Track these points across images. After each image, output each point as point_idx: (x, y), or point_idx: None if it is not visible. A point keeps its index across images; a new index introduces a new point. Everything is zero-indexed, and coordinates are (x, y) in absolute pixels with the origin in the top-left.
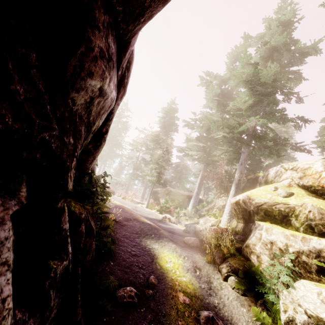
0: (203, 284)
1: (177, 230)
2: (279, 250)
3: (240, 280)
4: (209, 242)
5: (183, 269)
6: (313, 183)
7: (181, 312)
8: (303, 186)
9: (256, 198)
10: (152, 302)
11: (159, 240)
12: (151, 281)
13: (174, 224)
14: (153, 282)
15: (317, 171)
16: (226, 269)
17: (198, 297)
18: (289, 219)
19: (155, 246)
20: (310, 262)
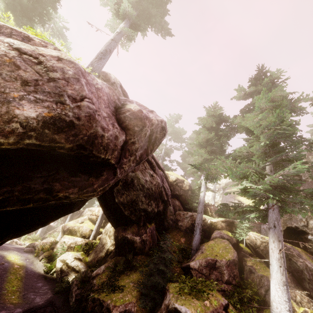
0: (28, 263)
1: (21, 247)
2: (65, 244)
3: (46, 258)
4: (39, 248)
5: (19, 259)
6: (92, 217)
7: (15, 268)
8: (90, 218)
9: (69, 224)
10: (2, 268)
11: (8, 251)
12: (2, 263)
13: (20, 245)
14: (3, 263)
15: (95, 212)
16: (42, 256)
17: (24, 266)
18: (77, 232)
19: (5, 253)
20: (73, 246)
